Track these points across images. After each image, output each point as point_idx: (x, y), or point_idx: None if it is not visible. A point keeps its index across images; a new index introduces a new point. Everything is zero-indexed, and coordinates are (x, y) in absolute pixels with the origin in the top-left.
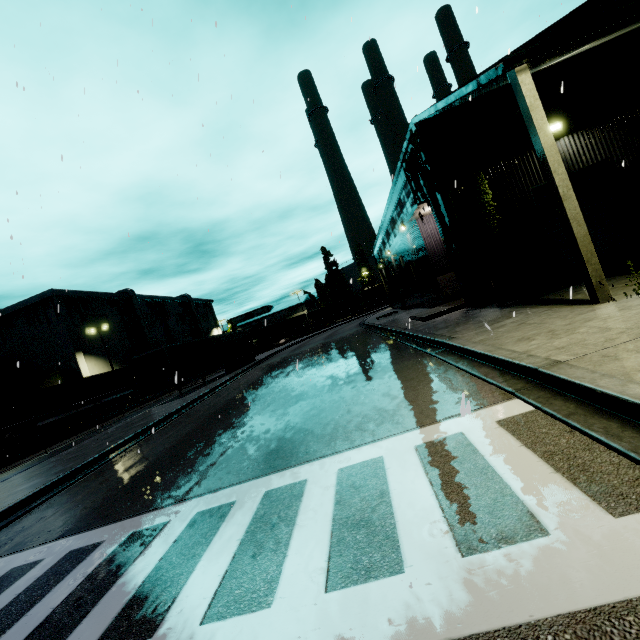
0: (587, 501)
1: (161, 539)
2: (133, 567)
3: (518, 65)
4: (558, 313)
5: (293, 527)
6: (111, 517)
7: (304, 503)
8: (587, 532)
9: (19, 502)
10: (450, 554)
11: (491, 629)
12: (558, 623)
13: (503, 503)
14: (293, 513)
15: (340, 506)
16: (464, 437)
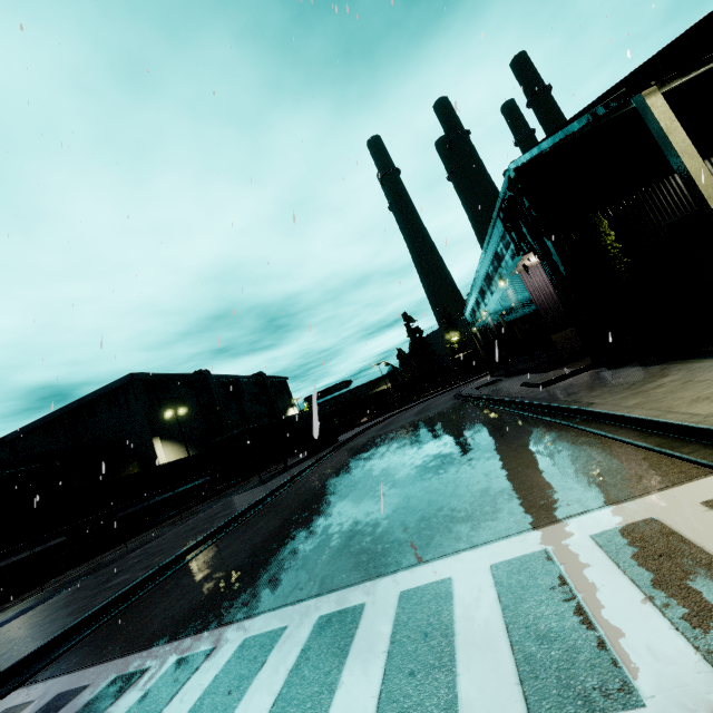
0: None
1: (283, 648)
2: (258, 681)
3: (645, 88)
4: None
5: (454, 637)
6: (216, 620)
7: (458, 607)
8: None
9: (111, 600)
10: (710, 682)
11: None
12: None
13: None
14: (447, 619)
15: (511, 612)
16: (660, 523)
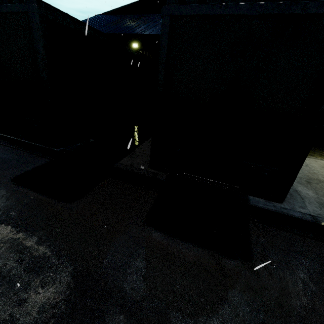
0: None
1: None
2: None
3: None
4: None
5: None
6: None
7: None
8: None
9: None
10: None
11: None
12: None
13: None
14: None
15: None
16: None
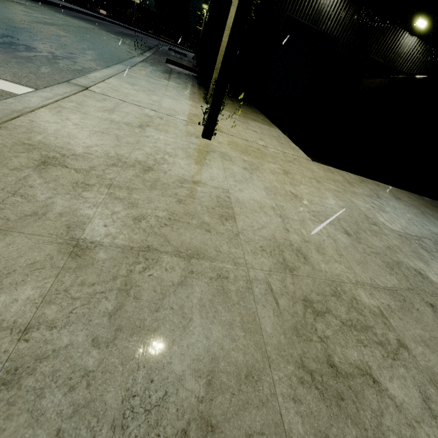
0: None
1: None
2: None
3: None
4: (188, 94)
5: None
6: None
7: None
8: None
9: None
10: None
11: None
12: None
13: None
14: None
15: None
16: None
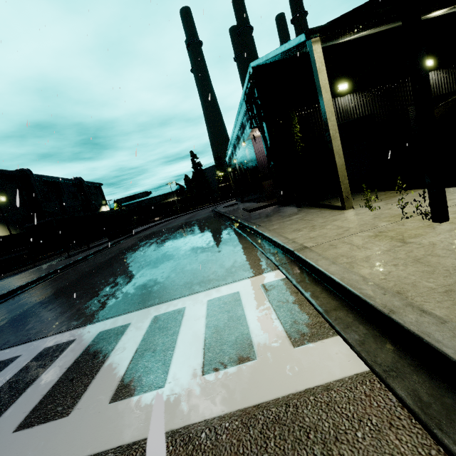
0: (285, 337)
1: (9, 369)
2: None
3: (314, 37)
4: (323, 214)
5: (107, 358)
6: None
7: (122, 340)
8: (276, 357)
9: None
10: (196, 374)
11: (198, 421)
12: (236, 415)
13: (240, 339)
14: (111, 348)
15: (144, 342)
16: (238, 295)
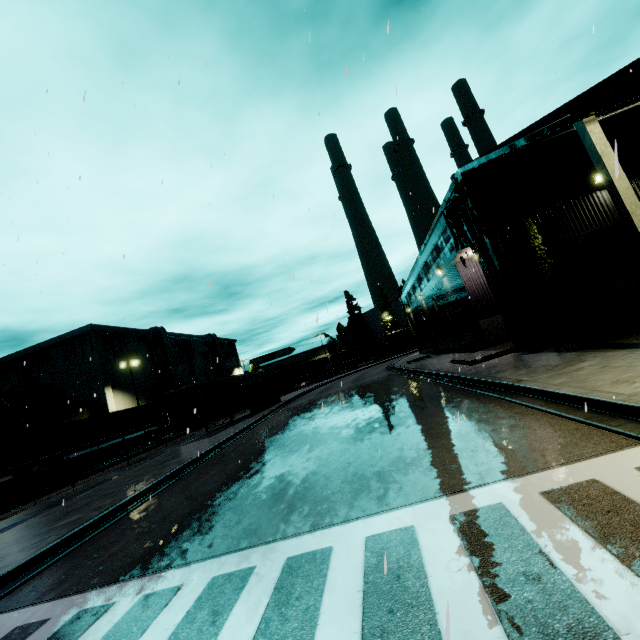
0: None
1: (255, 586)
2: (233, 617)
3: (586, 117)
4: None
5: (426, 579)
6: (180, 559)
7: (426, 552)
8: None
9: (66, 537)
10: None
11: None
12: None
13: None
14: (417, 563)
15: (478, 557)
16: (602, 484)
